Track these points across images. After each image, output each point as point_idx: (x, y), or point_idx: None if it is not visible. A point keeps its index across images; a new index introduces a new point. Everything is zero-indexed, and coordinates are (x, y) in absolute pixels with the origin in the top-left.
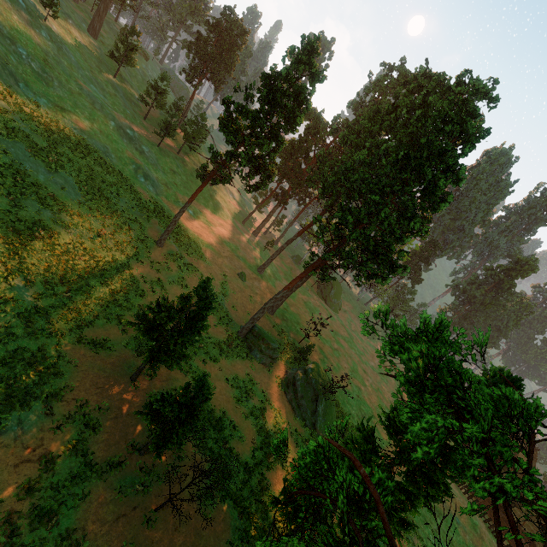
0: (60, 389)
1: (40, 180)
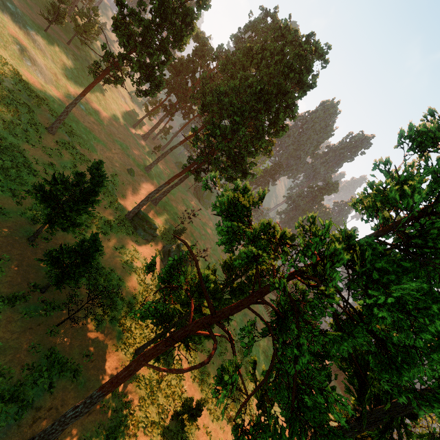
0: None
1: None
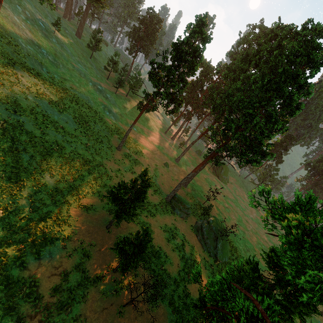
0: (69, 234)
1: (55, 119)
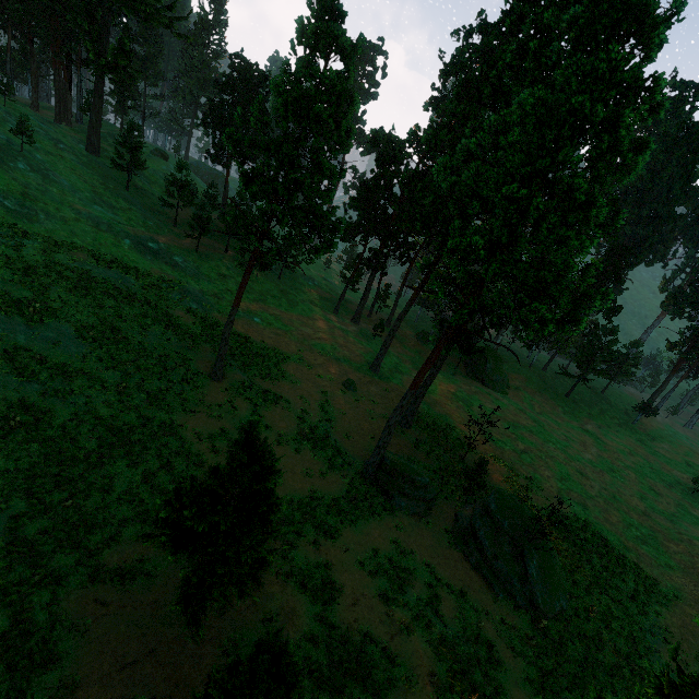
0: (47, 697)
1: (20, 343)
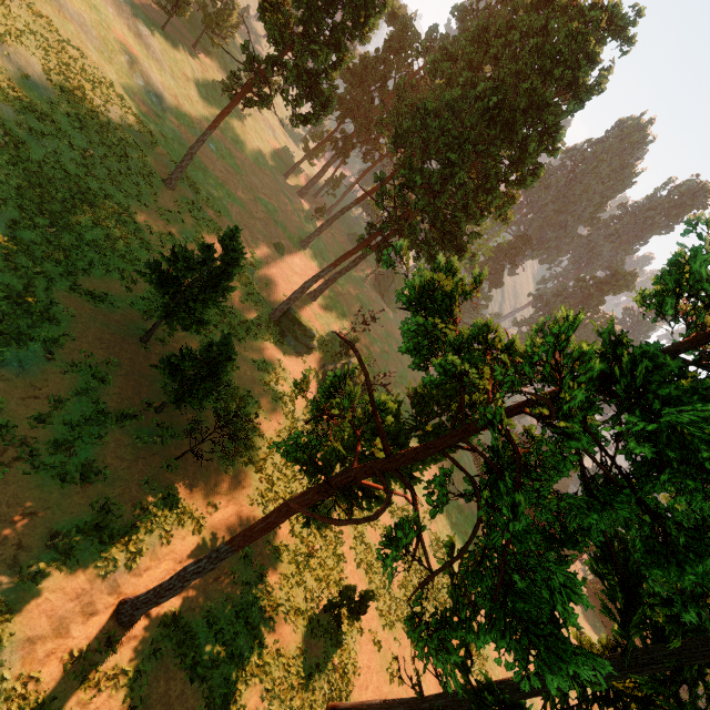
0: (59, 336)
1: None
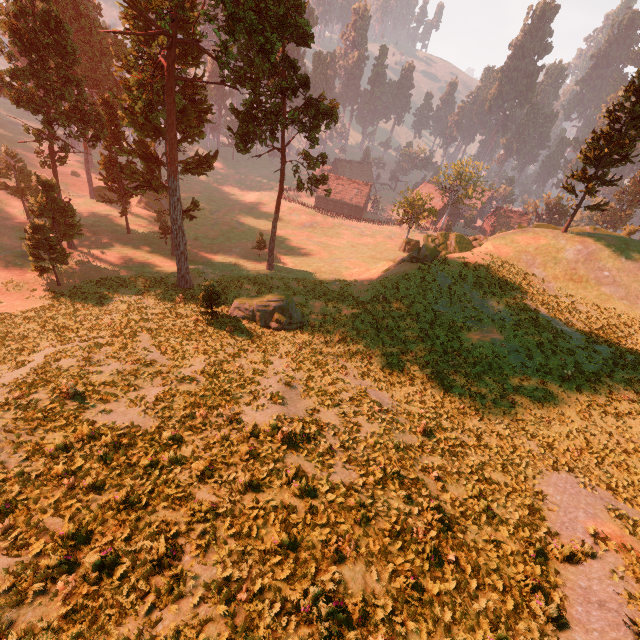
0: None
1: None
